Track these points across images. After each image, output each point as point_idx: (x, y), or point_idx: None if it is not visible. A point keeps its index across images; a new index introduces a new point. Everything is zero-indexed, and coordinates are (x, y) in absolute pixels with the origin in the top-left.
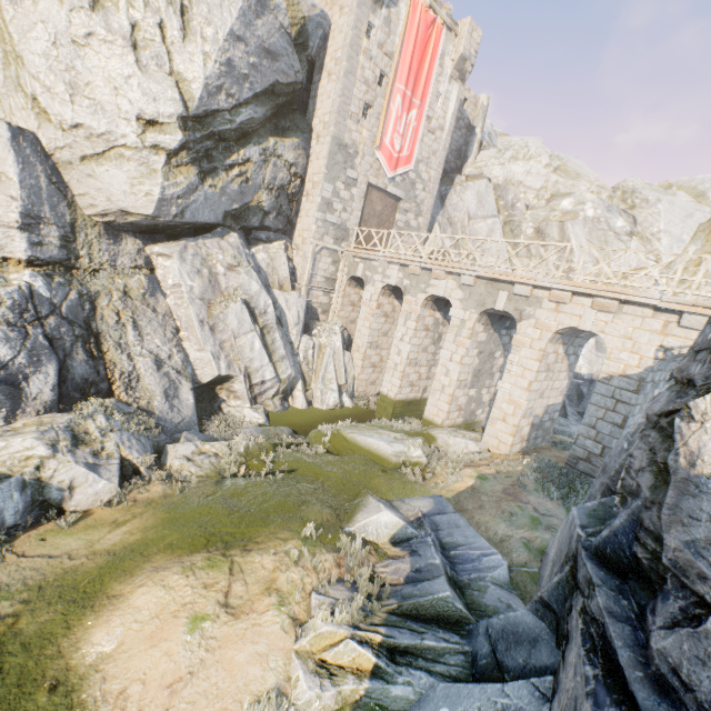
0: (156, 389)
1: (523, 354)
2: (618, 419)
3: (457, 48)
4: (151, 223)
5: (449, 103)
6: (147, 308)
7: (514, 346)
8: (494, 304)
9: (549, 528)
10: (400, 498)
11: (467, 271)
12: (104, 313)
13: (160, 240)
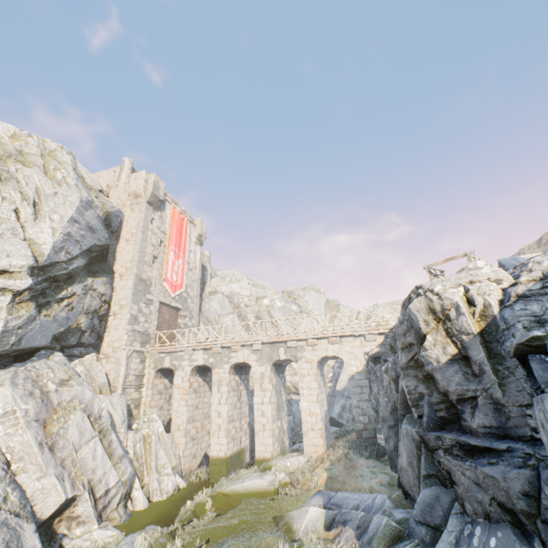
0: None
1: (307, 380)
2: (366, 396)
3: (196, 230)
4: None
5: (197, 255)
6: None
7: (300, 377)
8: (279, 356)
9: (381, 471)
10: (299, 507)
11: (256, 341)
12: None
13: None
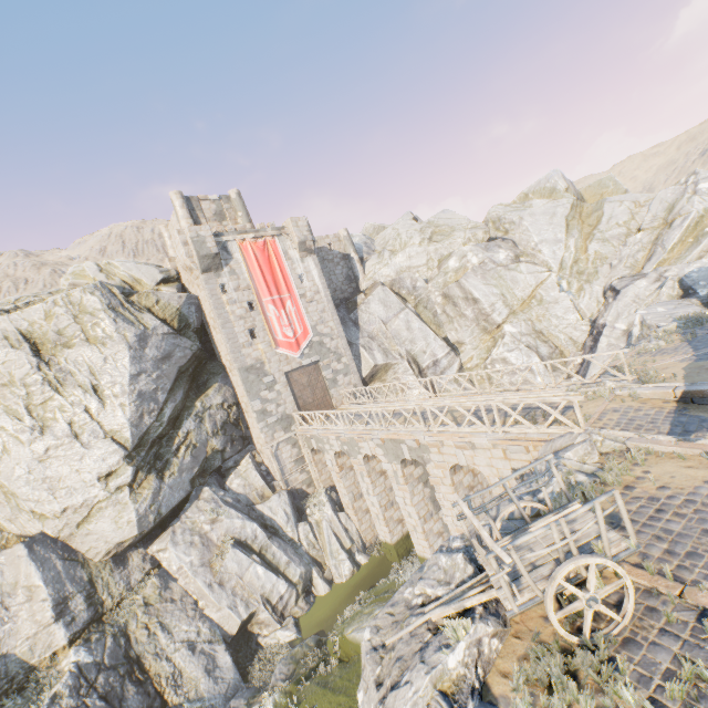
0: (197, 673)
1: (443, 491)
2: None
3: (293, 240)
4: (142, 536)
5: (312, 273)
6: (166, 603)
7: (434, 485)
8: (404, 455)
9: None
10: None
11: (373, 436)
12: (137, 635)
13: (156, 534)
